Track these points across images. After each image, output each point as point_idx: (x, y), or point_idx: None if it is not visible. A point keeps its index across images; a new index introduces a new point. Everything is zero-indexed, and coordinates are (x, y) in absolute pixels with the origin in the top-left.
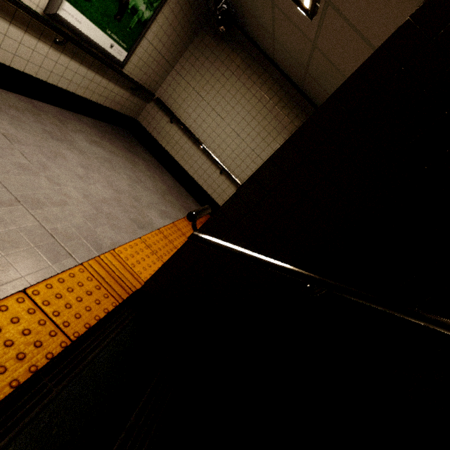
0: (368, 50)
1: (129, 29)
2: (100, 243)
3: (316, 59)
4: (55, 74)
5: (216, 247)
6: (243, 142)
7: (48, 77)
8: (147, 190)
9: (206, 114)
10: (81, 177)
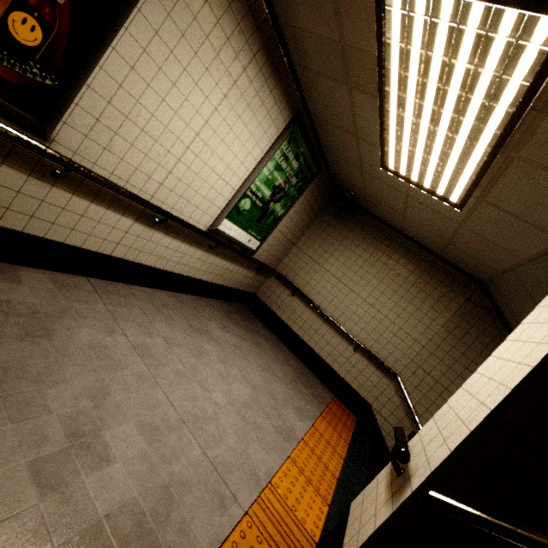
0: (543, 235)
1: (265, 226)
2: (256, 473)
3: (463, 235)
4: (200, 270)
5: (471, 520)
6: (379, 313)
7: (195, 274)
8: (277, 380)
9: (331, 285)
10: (223, 375)
